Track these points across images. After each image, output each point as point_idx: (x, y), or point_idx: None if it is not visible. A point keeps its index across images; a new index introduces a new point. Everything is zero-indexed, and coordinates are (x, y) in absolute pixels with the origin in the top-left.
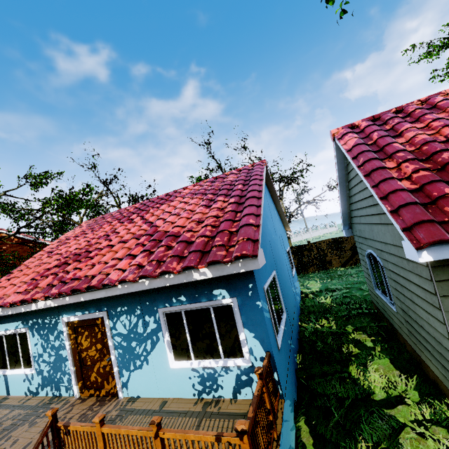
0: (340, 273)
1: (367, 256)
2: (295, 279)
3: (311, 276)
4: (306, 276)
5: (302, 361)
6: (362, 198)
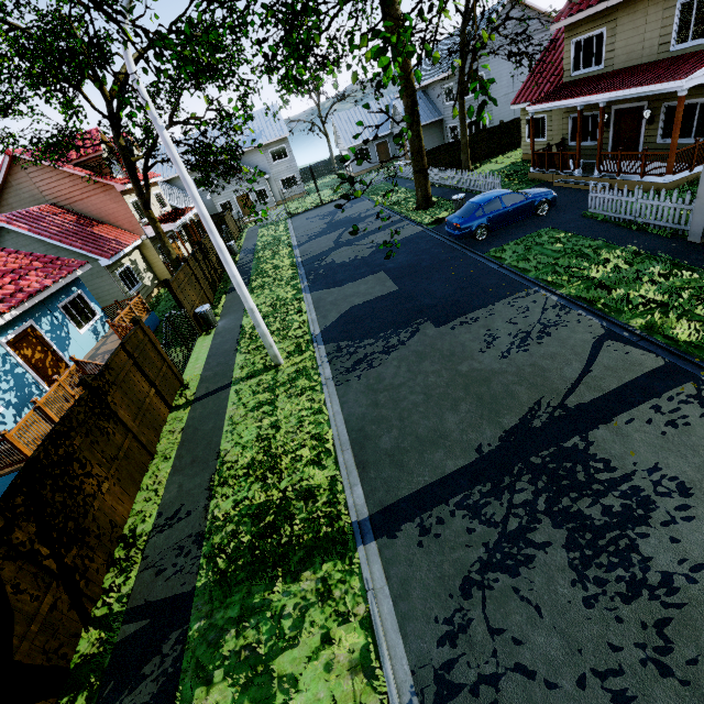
0: None
1: None
2: None
3: None
4: None
5: None
6: None
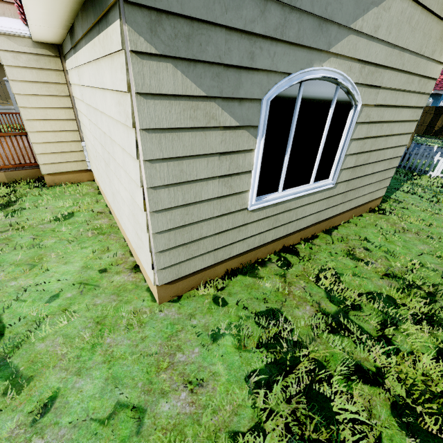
0: None
1: None
2: None
3: None
4: None
5: None
6: None
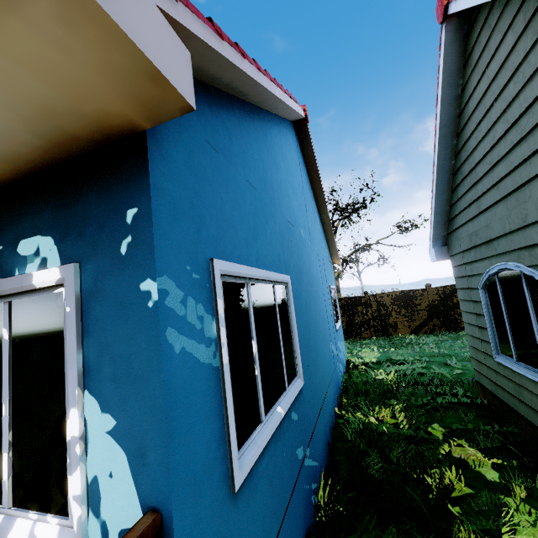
0: (410, 342)
1: (483, 286)
2: (340, 337)
3: (364, 343)
4: (358, 342)
5: (330, 503)
6: (499, 138)
